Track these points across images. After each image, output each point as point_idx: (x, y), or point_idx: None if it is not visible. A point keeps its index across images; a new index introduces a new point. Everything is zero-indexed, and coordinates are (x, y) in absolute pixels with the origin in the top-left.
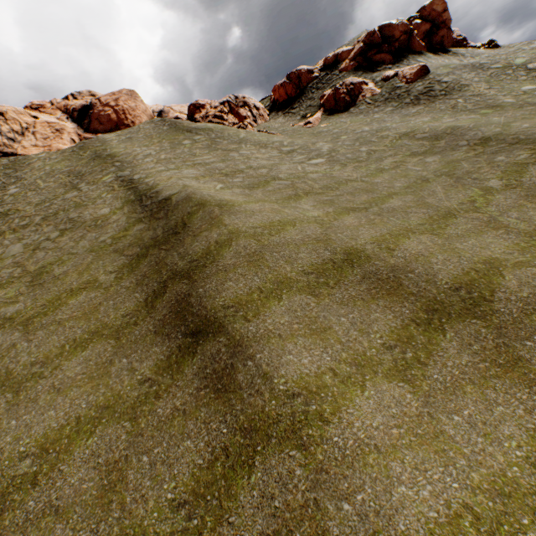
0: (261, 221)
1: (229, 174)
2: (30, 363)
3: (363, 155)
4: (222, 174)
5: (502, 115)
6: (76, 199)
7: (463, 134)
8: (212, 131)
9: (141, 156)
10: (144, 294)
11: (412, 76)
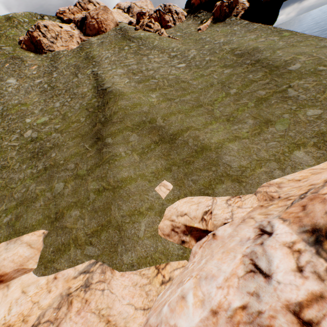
0: (130, 103)
1: (135, 74)
2: (62, 142)
3: (203, 63)
4: (132, 74)
5: (288, 40)
6: (77, 83)
7: (254, 55)
8: (141, 39)
9: (104, 58)
10: (91, 126)
11: None
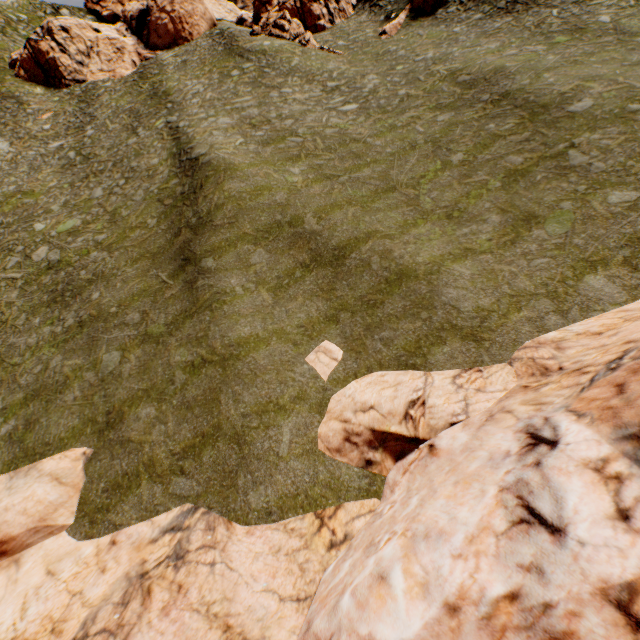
0: (249, 186)
1: (256, 126)
2: (113, 269)
3: (394, 102)
4: (251, 126)
5: (565, 50)
6: (136, 147)
7: (497, 83)
8: (264, 55)
9: (190, 94)
10: (171, 235)
11: None
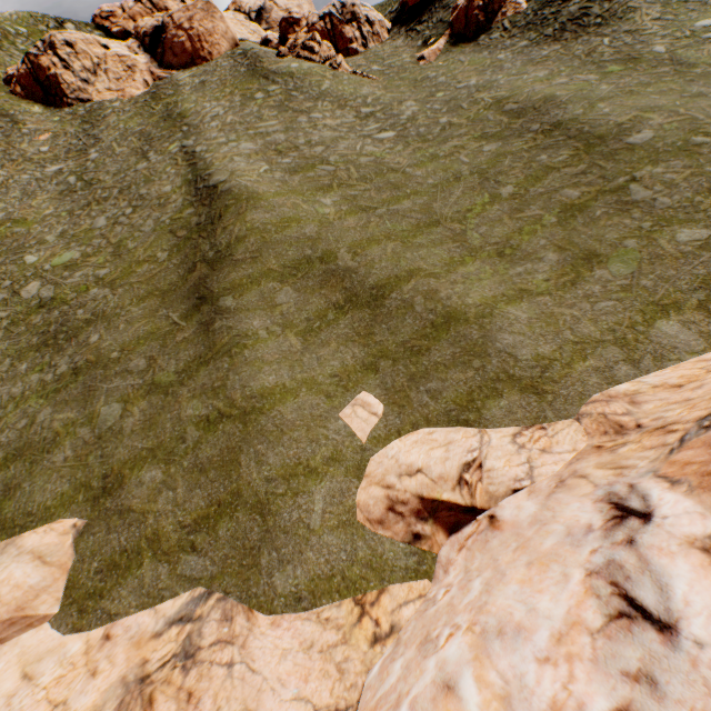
0: (275, 217)
1: (283, 152)
2: (115, 308)
3: (435, 131)
4: (276, 152)
5: (619, 80)
6: (146, 173)
7: (547, 112)
8: (292, 78)
9: (209, 117)
10: (184, 271)
11: None
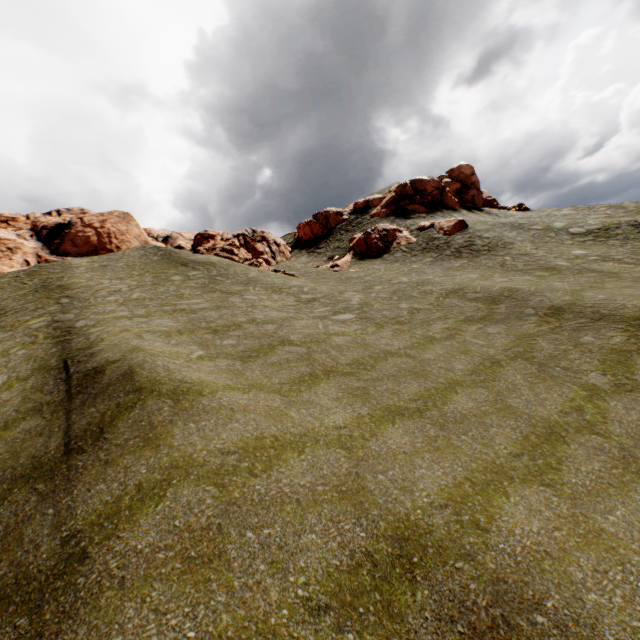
0: (242, 437)
1: (219, 329)
2: None
3: (403, 313)
4: (209, 329)
5: (562, 279)
6: None
7: (526, 299)
8: (214, 267)
9: (106, 291)
10: None
11: (450, 229)
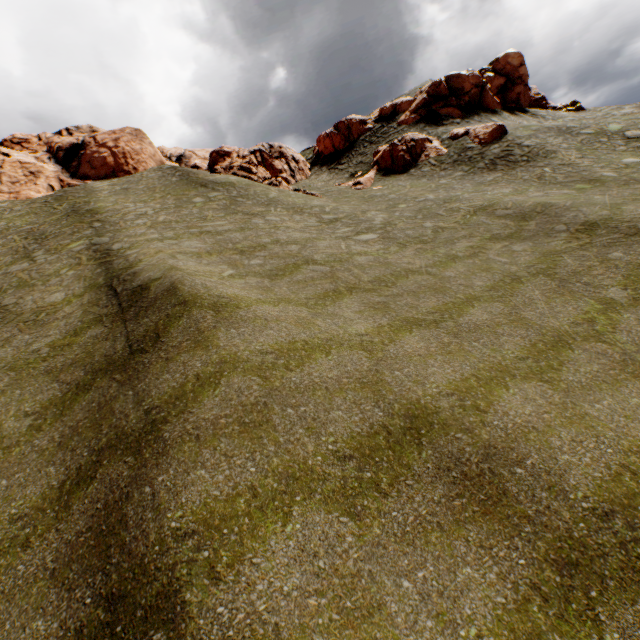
0: (277, 341)
1: (245, 250)
2: None
3: (427, 233)
4: (236, 250)
5: (604, 192)
6: (23, 274)
7: (559, 215)
8: (234, 187)
9: (133, 215)
10: (63, 470)
11: (486, 136)
